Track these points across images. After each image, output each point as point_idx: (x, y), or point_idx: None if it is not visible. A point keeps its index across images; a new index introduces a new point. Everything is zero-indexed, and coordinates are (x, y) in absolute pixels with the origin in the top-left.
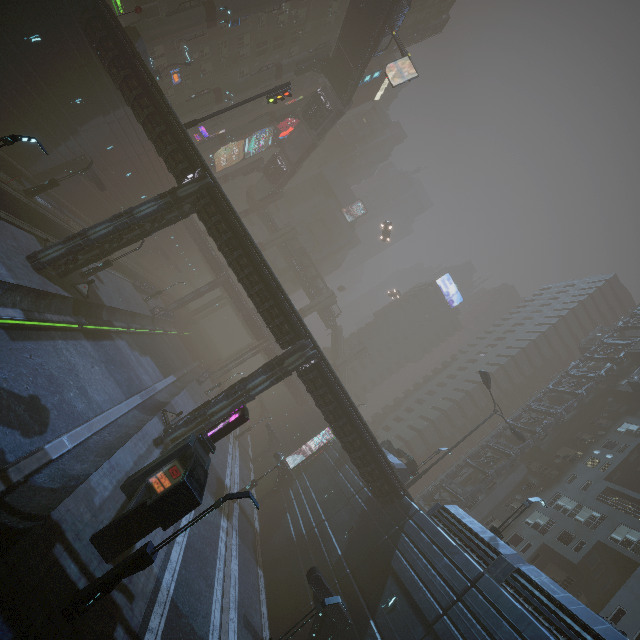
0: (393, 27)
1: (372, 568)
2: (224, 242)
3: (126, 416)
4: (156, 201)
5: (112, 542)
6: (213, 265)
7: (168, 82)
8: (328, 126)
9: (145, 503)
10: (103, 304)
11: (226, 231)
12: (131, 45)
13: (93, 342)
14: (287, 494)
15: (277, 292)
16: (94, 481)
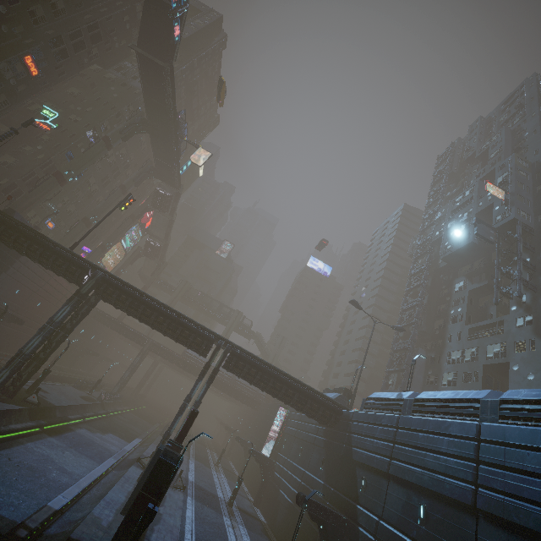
0: (183, 136)
1: (345, 473)
2: (129, 307)
3: (107, 477)
4: (68, 304)
5: (126, 538)
6: (136, 339)
7: (46, 230)
8: (174, 205)
9: (139, 494)
10: (54, 406)
11: (127, 299)
12: (12, 219)
13: (57, 437)
14: (274, 477)
15: (181, 319)
16: (96, 513)
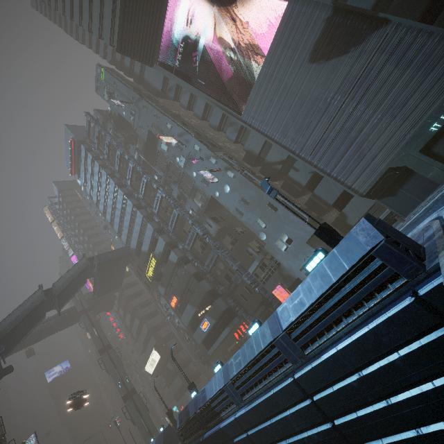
0: None
1: None
2: None
3: None
4: None
5: None
6: None
7: None
8: None
9: None
10: None
11: None
12: None
13: None
14: None
15: None
16: None
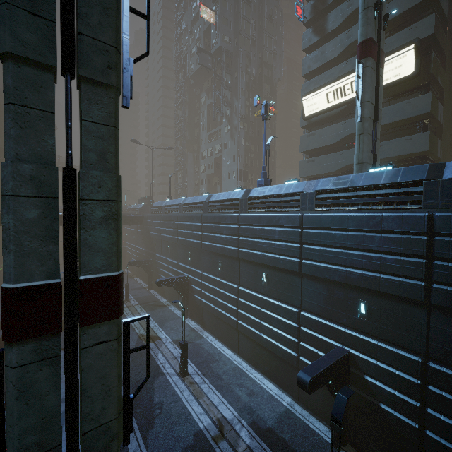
0: None
1: (150, 243)
2: None
3: None
4: None
5: None
6: None
7: None
8: None
9: None
10: None
11: None
12: None
13: None
14: (128, 254)
15: None
16: None
